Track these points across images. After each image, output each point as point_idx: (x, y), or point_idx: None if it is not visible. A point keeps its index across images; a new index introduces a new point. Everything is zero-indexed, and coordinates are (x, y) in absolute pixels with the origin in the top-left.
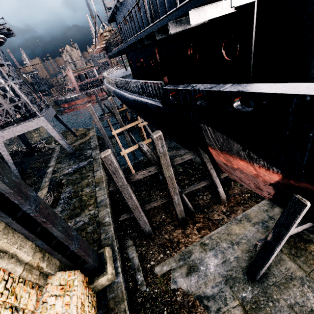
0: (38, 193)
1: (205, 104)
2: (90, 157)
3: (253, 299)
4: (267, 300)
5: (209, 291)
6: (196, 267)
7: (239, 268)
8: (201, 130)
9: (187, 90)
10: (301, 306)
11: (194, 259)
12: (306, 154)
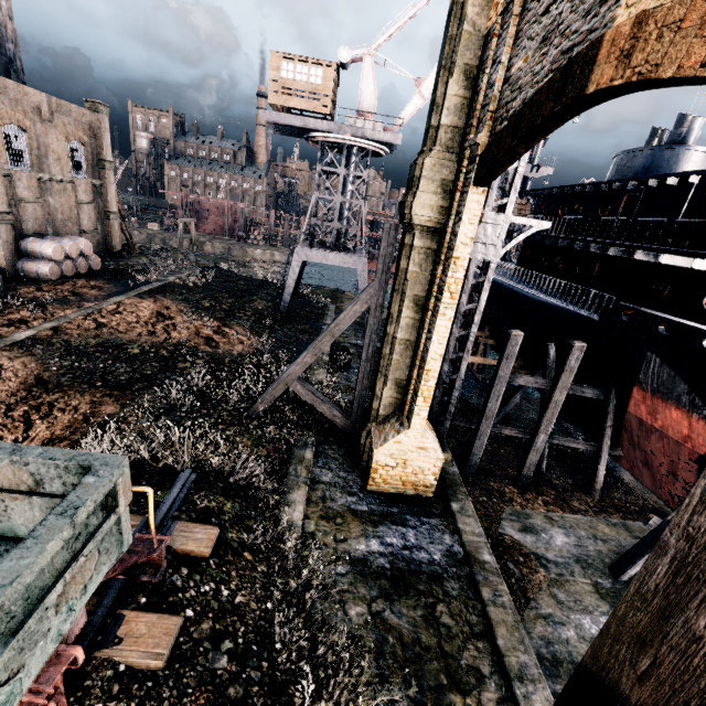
0: None
1: (667, 335)
2: None
3: (613, 590)
4: None
5: (550, 556)
6: (535, 530)
7: (599, 559)
8: (643, 360)
9: (653, 314)
10: None
11: (533, 523)
12: None
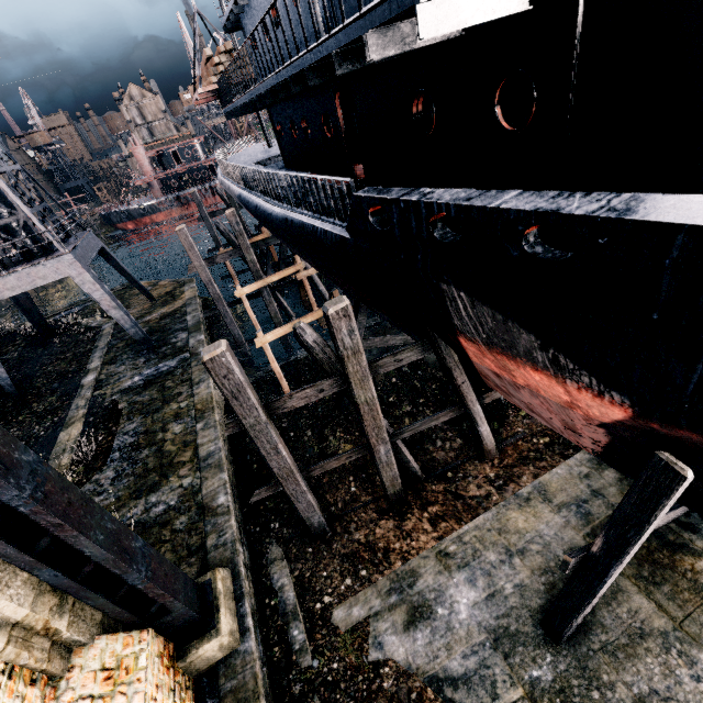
0: (60, 434)
1: (454, 238)
2: (184, 350)
3: (557, 684)
4: (587, 686)
5: (456, 666)
6: (426, 608)
7: (524, 610)
8: (443, 298)
9: (411, 201)
10: (664, 700)
11: (422, 590)
12: (699, 368)
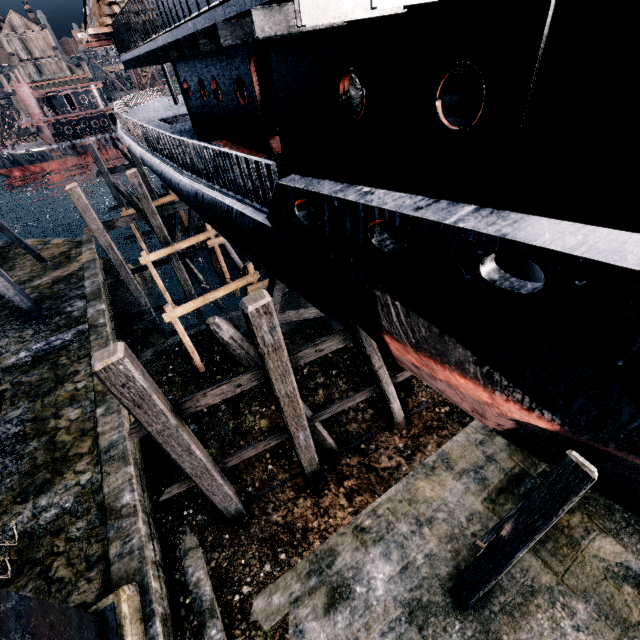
0: None
1: (394, 247)
2: (82, 321)
3: None
4: None
5: None
6: (345, 588)
7: (434, 580)
8: (374, 302)
9: (347, 201)
10: None
11: (341, 569)
12: None
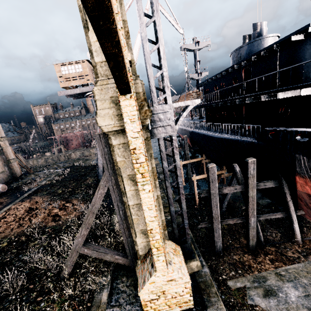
0: None
1: (304, 141)
2: (158, 179)
3: None
4: None
5: None
6: (273, 292)
7: None
8: (295, 160)
9: (289, 130)
10: None
11: (270, 284)
12: None
